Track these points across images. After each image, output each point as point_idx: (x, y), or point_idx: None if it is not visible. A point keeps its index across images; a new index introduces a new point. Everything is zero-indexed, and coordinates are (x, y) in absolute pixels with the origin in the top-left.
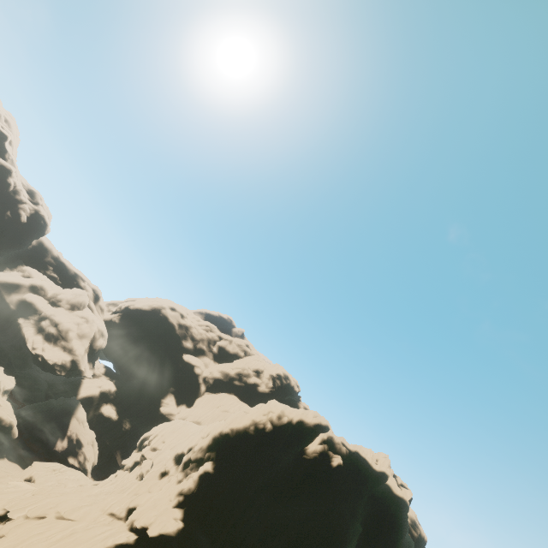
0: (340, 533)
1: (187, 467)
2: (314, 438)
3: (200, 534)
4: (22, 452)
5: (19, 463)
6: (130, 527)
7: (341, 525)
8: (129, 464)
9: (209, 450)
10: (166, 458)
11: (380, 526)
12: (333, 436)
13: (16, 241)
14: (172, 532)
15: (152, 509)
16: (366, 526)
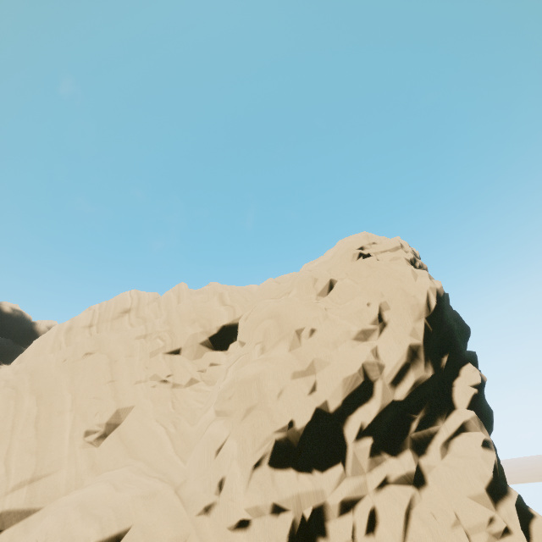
0: None
1: (399, 434)
2: None
3: None
4: None
5: None
6: None
7: None
8: None
9: (436, 350)
10: (205, 506)
11: None
12: None
13: None
14: None
15: None
16: None
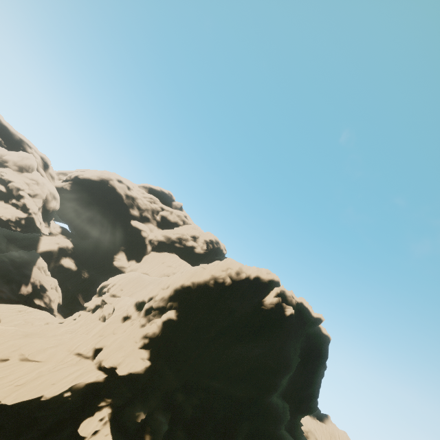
0: (286, 365)
1: (149, 314)
2: (269, 292)
3: (166, 370)
4: None
5: None
6: (98, 366)
7: (287, 359)
8: (91, 306)
9: (171, 300)
10: (127, 304)
11: (309, 355)
12: (285, 290)
13: None
14: (140, 370)
15: (119, 351)
16: (299, 356)
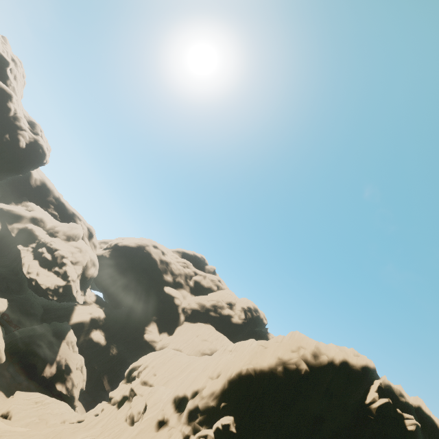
0: None
1: (193, 419)
2: (368, 387)
3: None
4: (10, 377)
5: (4, 390)
6: None
7: None
8: (117, 397)
9: (224, 398)
10: (162, 399)
11: None
12: (391, 384)
13: (14, 165)
14: None
15: None
16: None
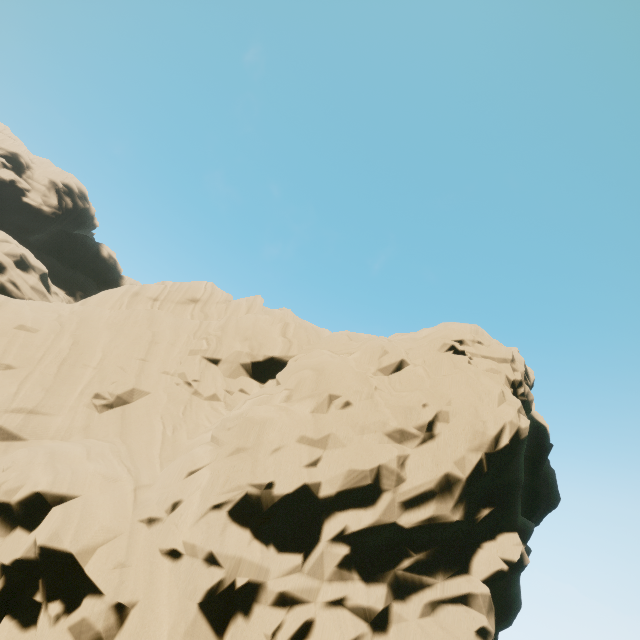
0: None
1: (383, 562)
2: None
3: None
4: None
5: None
6: None
7: None
8: None
9: (480, 495)
10: (150, 516)
11: None
12: None
13: None
14: None
15: None
16: None
